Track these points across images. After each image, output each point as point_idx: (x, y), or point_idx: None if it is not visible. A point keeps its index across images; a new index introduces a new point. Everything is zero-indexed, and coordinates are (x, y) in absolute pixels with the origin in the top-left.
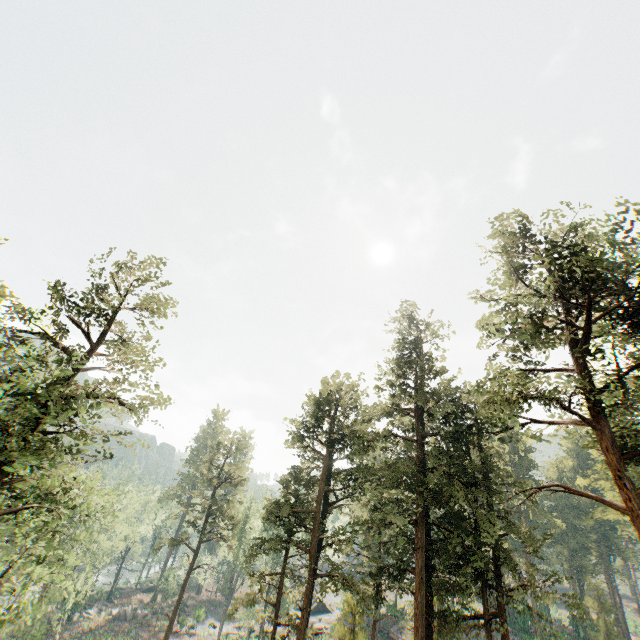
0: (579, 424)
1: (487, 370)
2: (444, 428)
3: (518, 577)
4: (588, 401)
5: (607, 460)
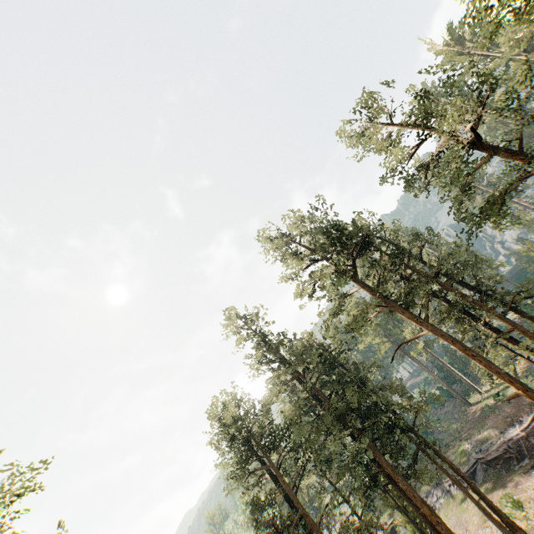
0: (383, 309)
1: (320, 315)
2: (319, 368)
3: (414, 410)
4: (379, 295)
5: (407, 315)
